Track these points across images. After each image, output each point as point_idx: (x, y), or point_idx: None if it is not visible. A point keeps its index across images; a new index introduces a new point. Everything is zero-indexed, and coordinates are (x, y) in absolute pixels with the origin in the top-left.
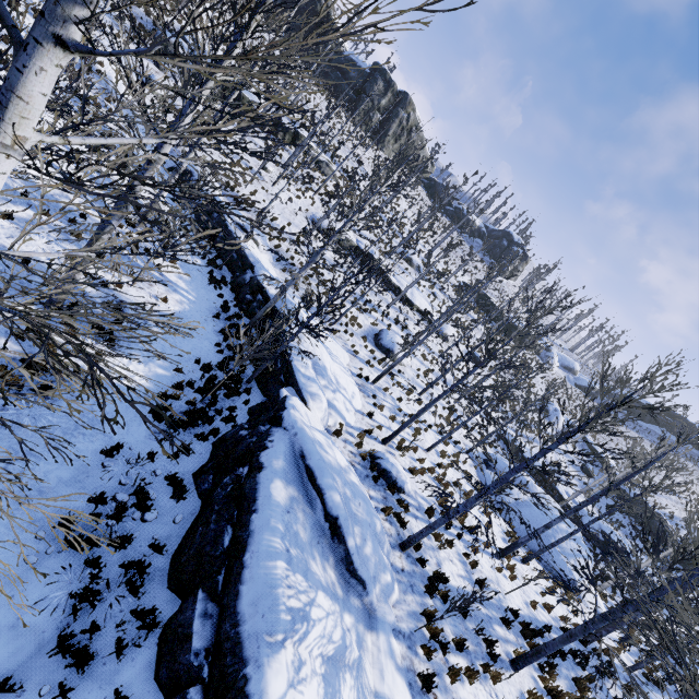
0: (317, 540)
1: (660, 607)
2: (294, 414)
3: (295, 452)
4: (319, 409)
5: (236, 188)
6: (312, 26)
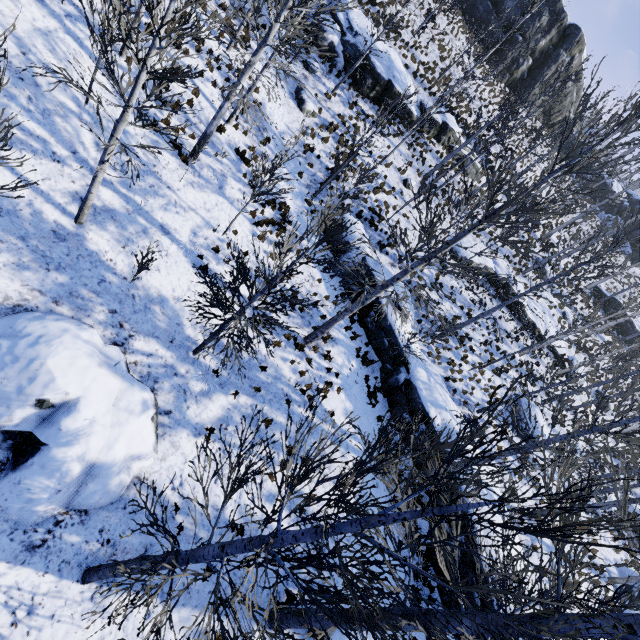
0: None
1: None
2: None
3: None
4: None
5: (379, 223)
6: None
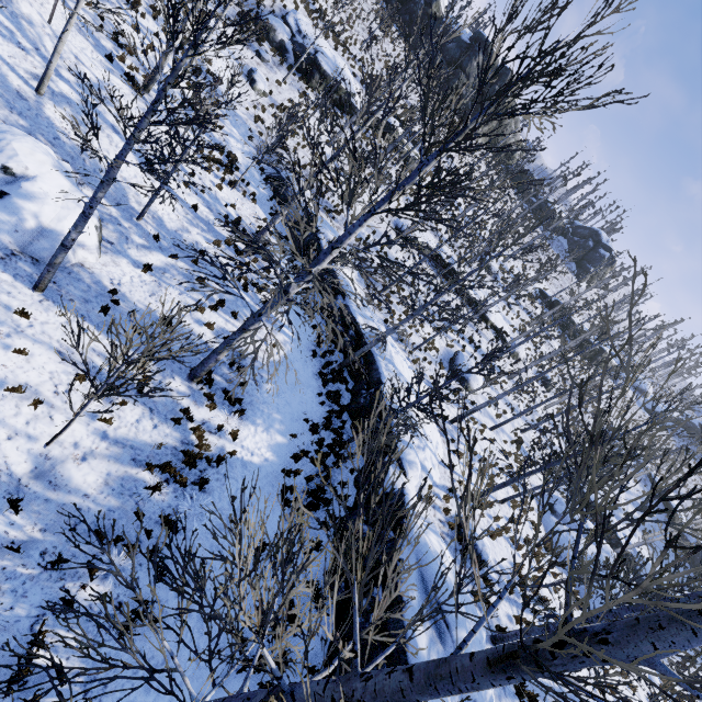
0: None
1: None
2: (417, 524)
3: (422, 573)
4: (415, 477)
5: (326, 193)
6: None
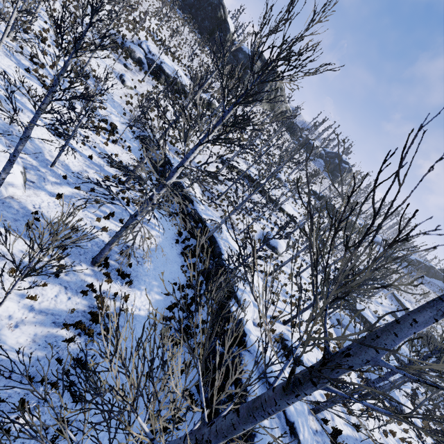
0: (284, 441)
1: None
2: (252, 339)
3: (259, 371)
4: (250, 311)
5: (176, 144)
6: (215, 26)
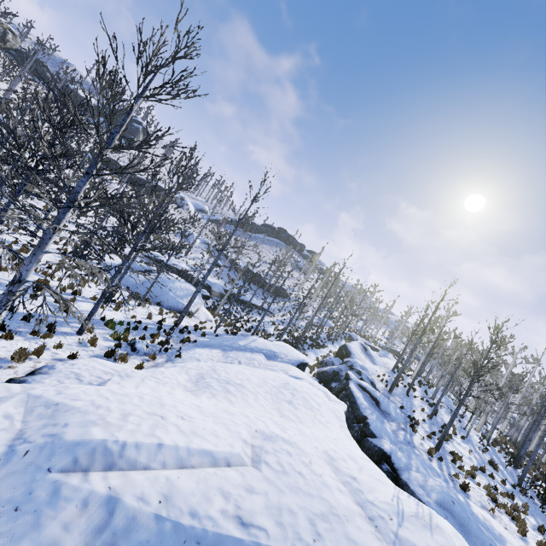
0: None
1: (260, 314)
2: None
3: None
4: None
5: None
6: None
